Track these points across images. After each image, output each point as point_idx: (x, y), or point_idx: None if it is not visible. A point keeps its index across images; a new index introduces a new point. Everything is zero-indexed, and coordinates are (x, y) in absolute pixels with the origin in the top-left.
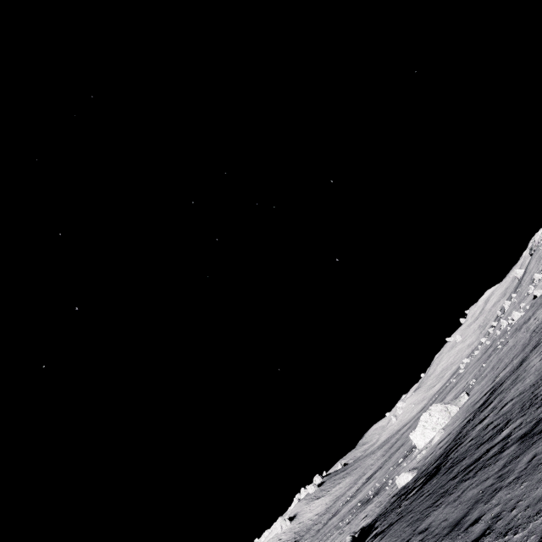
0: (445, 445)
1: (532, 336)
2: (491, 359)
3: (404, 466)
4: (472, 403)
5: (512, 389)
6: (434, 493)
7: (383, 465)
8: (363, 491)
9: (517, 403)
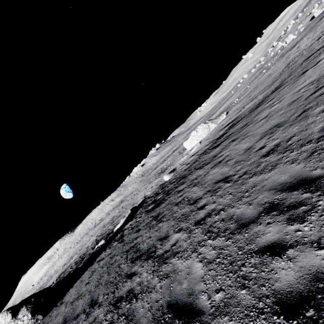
0: (187, 166)
1: (283, 71)
2: (254, 82)
3: (178, 159)
4: (221, 127)
5: (231, 145)
6: (129, 249)
7: (180, 146)
8: (166, 161)
9: (214, 182)
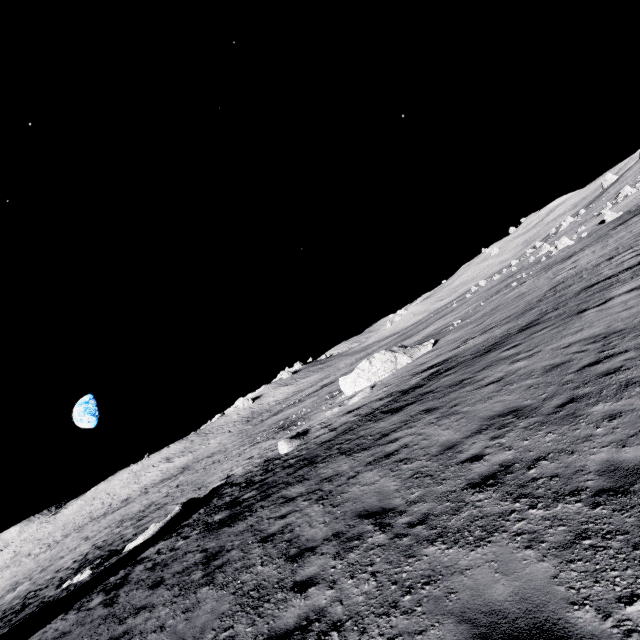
0: (329, 436)
1: (546, 296)
2: (494, 299)
3: (323, 409)
4: (417, 369)
5: (422, 420)
6: None
7: (337, 380)
8: (302, 404)
9: (357, 511)
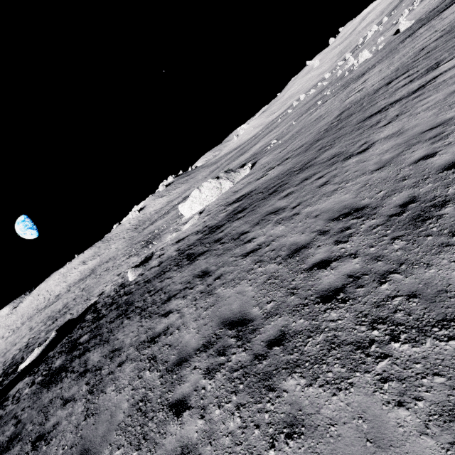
0: (154, 273)
1: (332, 125)
2: (302, 119)
3: (171, 229)
4: (231, 198)
5: (194, 289)
6: None
7: None
8: (167, 217)
9: (83, 447)
